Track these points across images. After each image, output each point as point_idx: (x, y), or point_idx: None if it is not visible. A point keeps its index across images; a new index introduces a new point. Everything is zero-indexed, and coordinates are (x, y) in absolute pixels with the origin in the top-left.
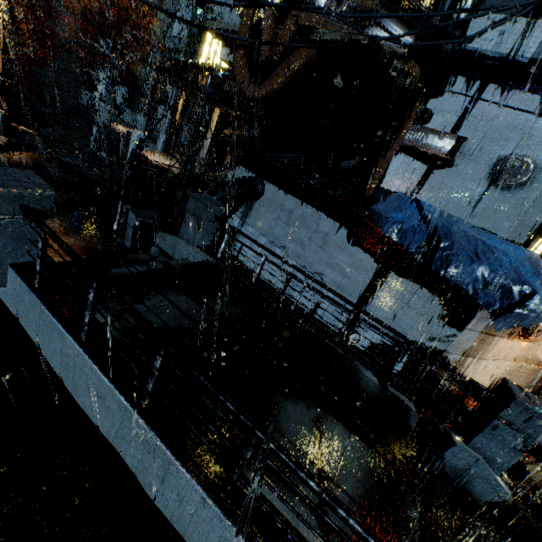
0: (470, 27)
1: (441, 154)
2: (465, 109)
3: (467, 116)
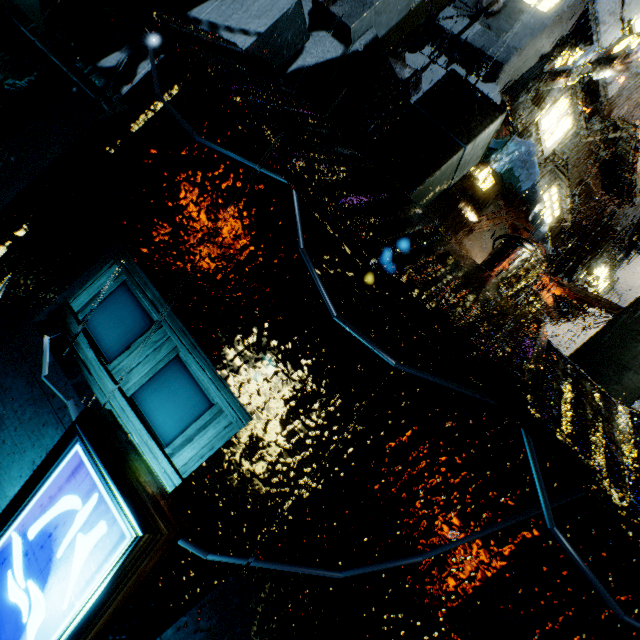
0: (441, 13)
1: (403, 79)
2: (425, 66)
3: (426, 71)
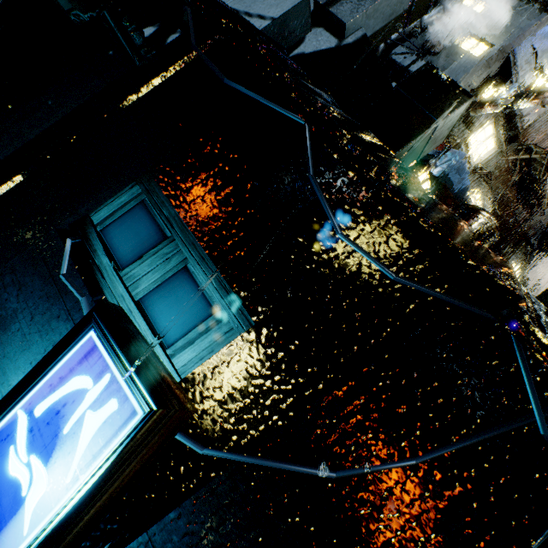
0: (394, 50)
1: None
2: None
3: None
